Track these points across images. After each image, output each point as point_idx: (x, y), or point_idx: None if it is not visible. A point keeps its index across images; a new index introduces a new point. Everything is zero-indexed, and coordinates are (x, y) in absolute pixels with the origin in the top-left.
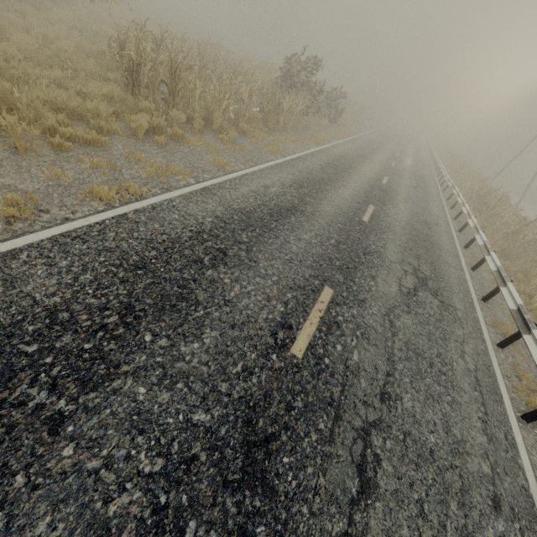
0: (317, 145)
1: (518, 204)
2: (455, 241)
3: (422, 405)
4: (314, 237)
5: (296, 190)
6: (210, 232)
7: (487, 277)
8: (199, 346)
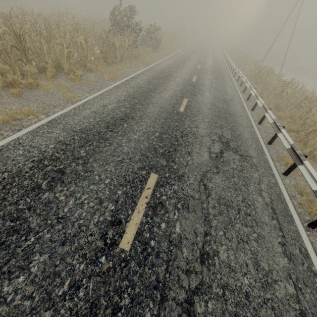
0: (146, 66)
1: (280, 72)
2: (245, 107)
3: (235, 252)
4: (142, 135)
5: (128, 102)
6: (51, 157)
7: (269, 126)
8: (24, 279)
